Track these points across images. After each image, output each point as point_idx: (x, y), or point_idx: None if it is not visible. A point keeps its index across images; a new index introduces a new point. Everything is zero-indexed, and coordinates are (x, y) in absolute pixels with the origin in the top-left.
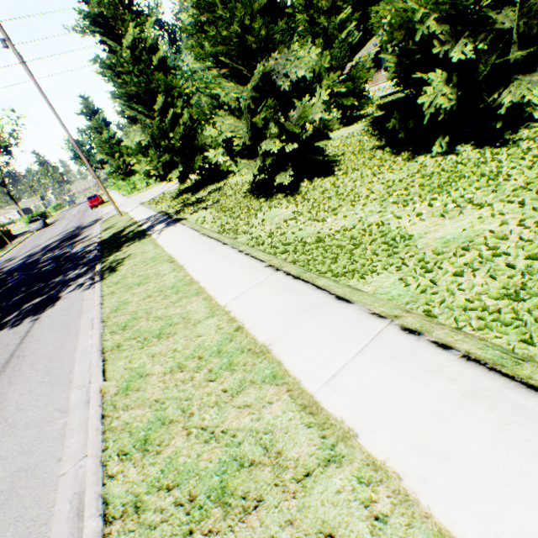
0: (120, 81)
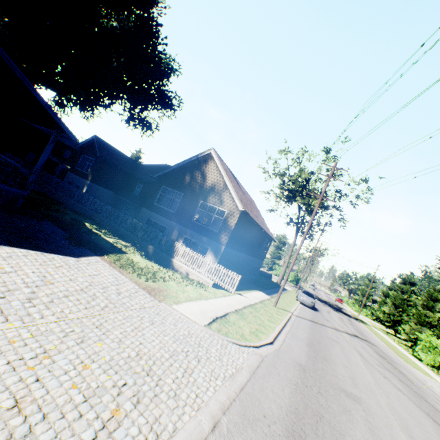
0: (393, 299)
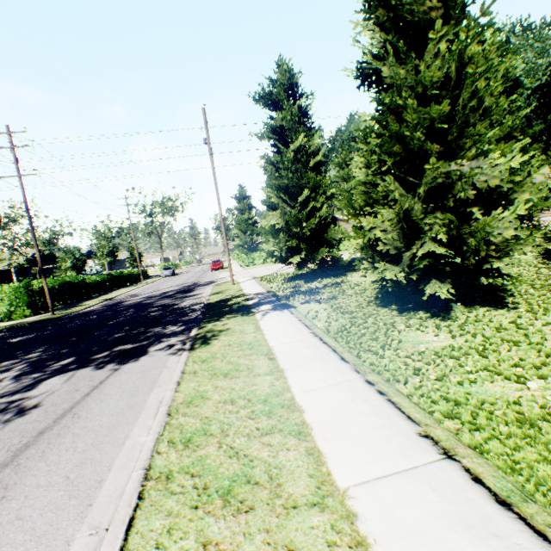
0: (277, 175)
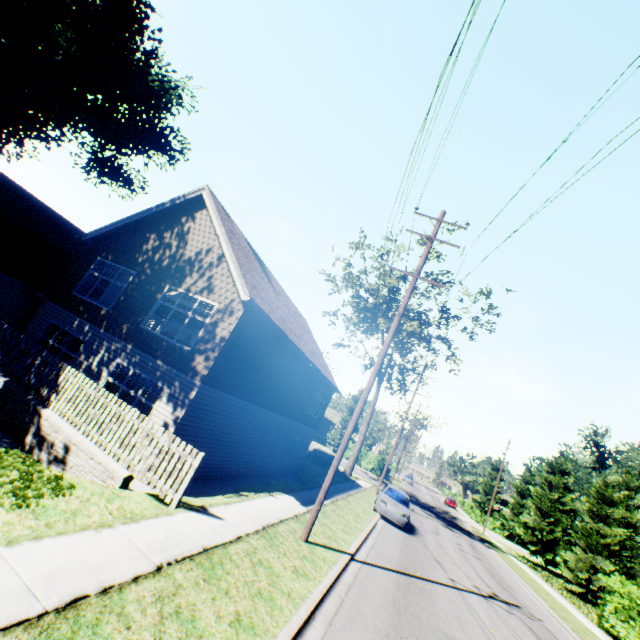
0: (538, 500)
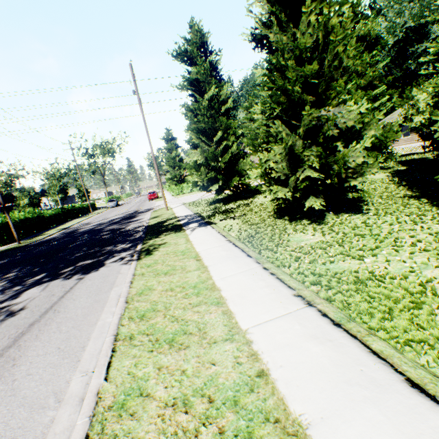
0: (195, 120)
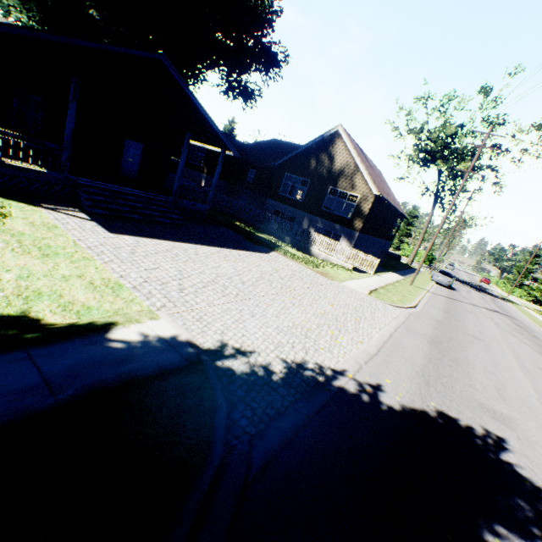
0: None
